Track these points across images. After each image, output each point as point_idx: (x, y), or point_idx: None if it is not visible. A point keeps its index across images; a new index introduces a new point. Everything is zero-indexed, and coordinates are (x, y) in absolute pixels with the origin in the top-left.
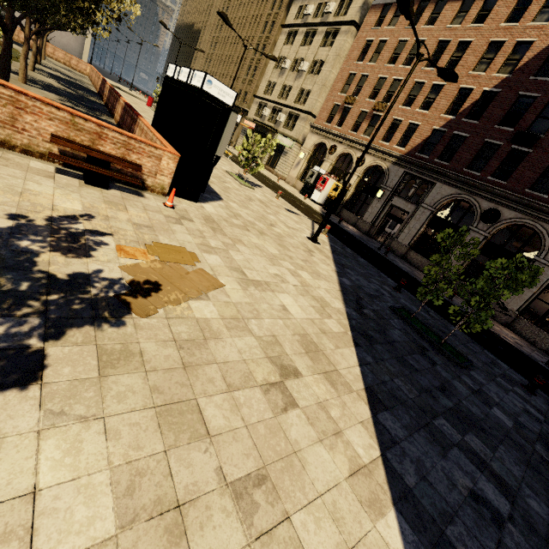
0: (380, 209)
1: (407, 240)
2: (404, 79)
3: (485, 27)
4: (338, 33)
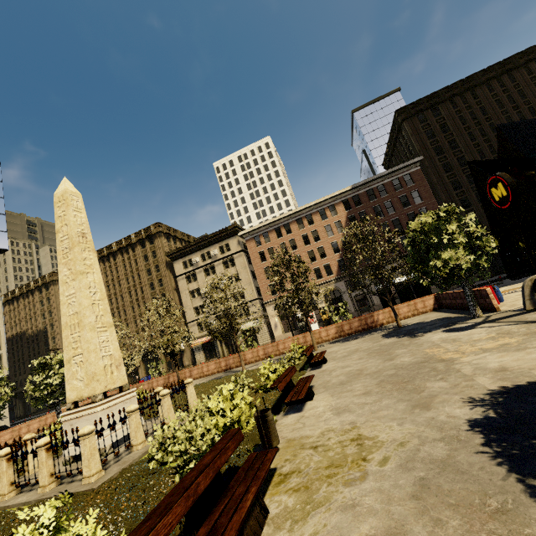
0: (352, 302)
1: (379, 301)
2: (300, 254)
3: (316, 224)
4: (234, 259)
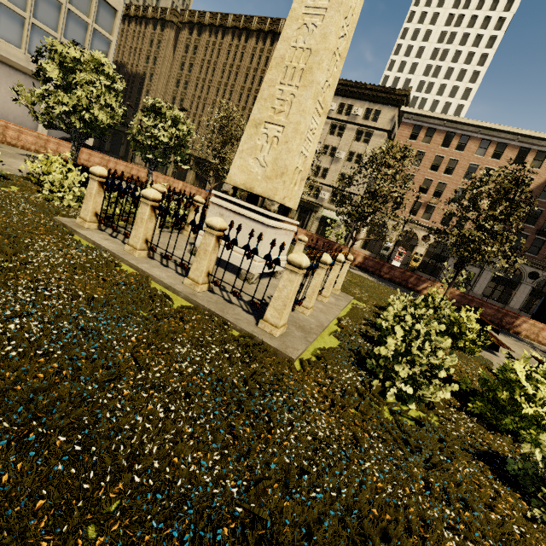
0: (452, 272)
1: (480, 291)
2: (448, 184)
3: (501, 162)
4: (372, 135)
